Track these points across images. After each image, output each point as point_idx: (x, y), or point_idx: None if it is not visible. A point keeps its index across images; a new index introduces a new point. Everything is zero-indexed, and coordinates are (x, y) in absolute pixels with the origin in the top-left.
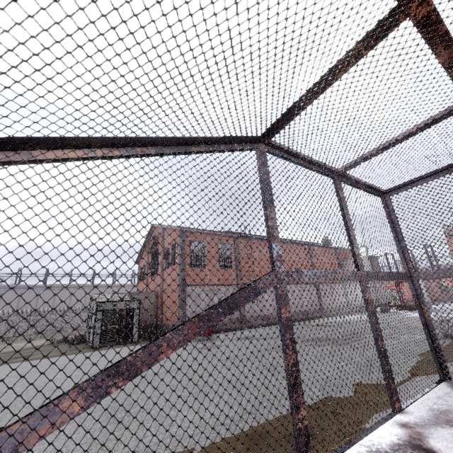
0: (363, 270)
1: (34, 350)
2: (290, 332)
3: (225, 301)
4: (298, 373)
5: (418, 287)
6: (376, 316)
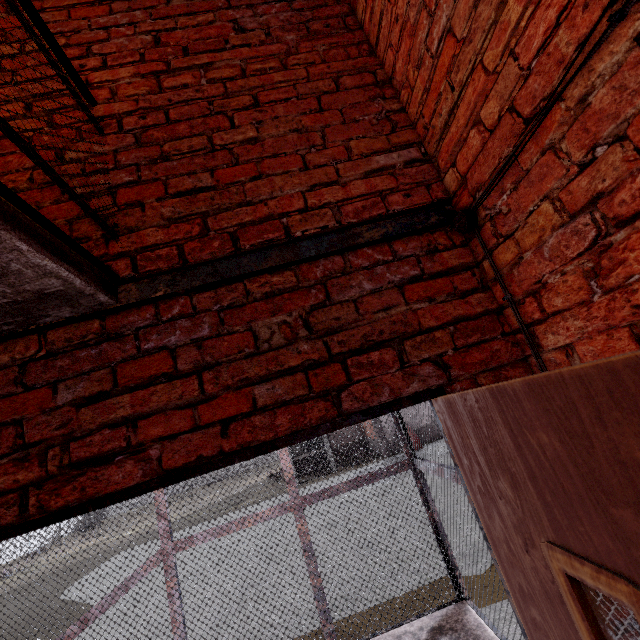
0: (297, 497)
1: (252, 491)
2: (176, 601)
3: (111, 593)
4: (183, 635)
5: (420, 477)
6: (312, 549)
